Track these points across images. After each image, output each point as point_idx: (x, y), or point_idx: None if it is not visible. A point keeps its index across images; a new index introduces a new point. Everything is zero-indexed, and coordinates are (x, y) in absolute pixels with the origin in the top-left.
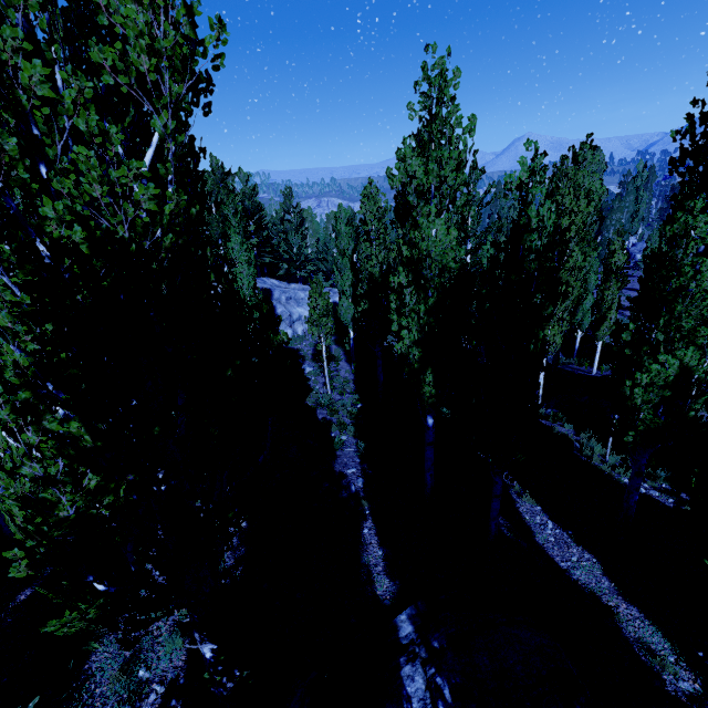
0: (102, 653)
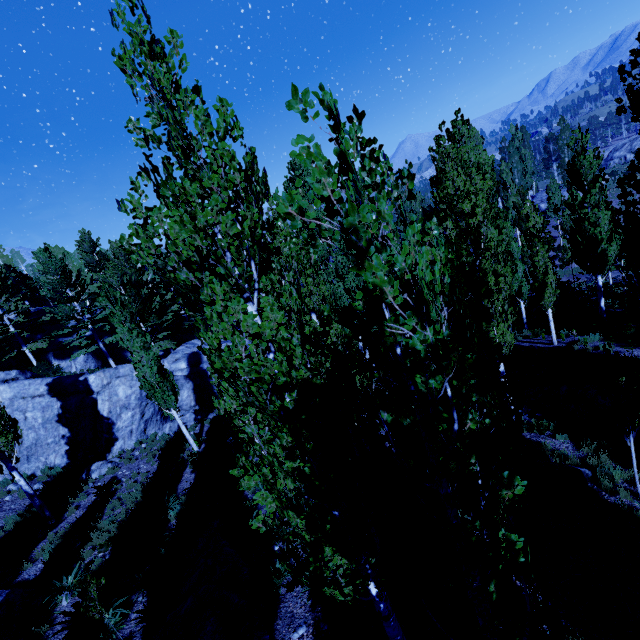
0: None
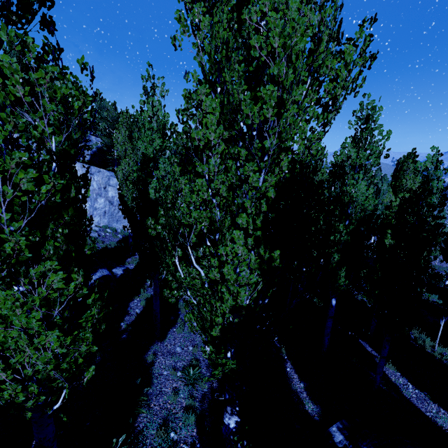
0: (143, 417)
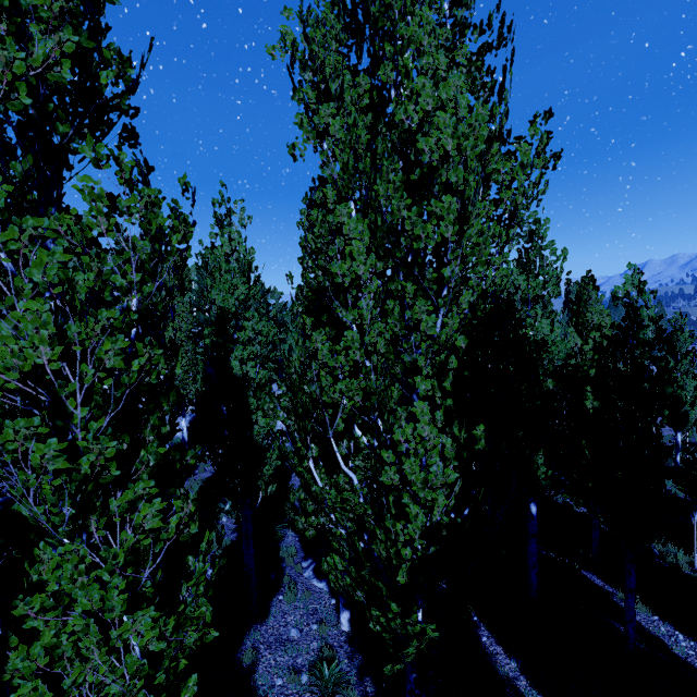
0: None
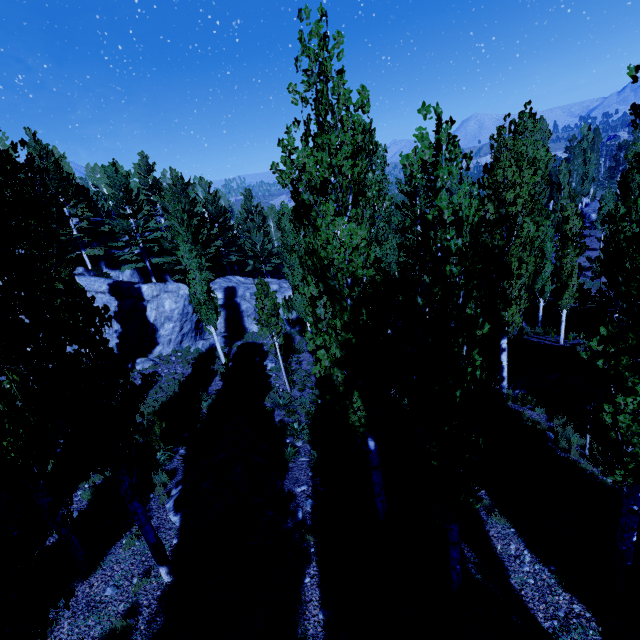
0: None
